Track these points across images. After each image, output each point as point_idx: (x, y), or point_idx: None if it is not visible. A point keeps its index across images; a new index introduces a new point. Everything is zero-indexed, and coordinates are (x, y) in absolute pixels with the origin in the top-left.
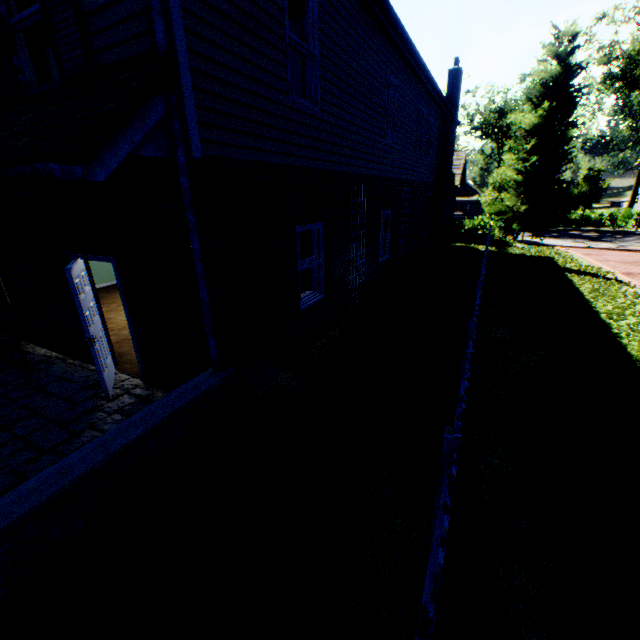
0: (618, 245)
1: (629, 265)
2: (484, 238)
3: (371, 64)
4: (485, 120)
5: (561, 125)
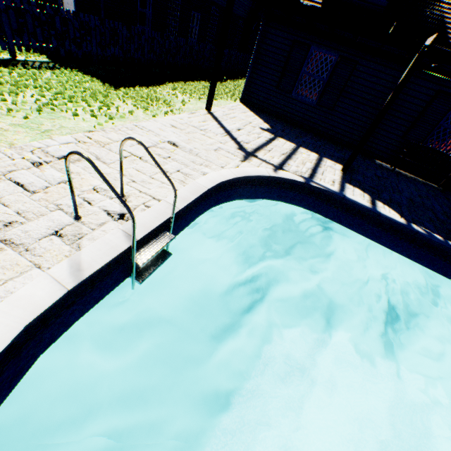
0: None
1: None
2: None
3: None
4: None
5: None
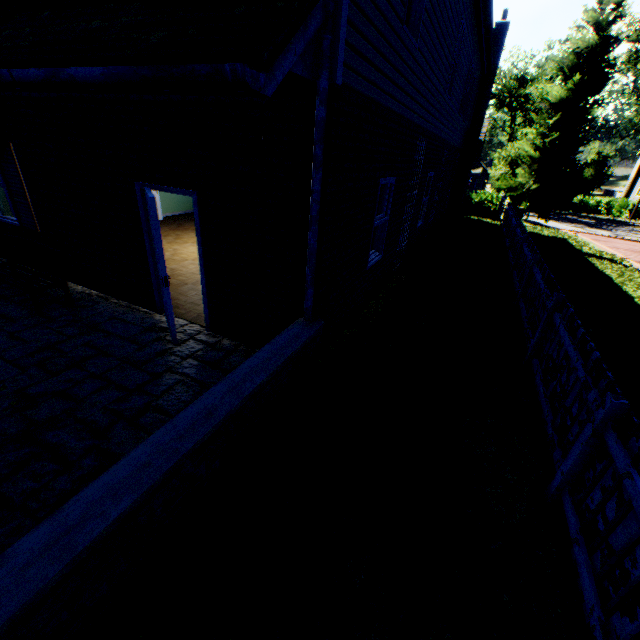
0: (615, 234)
1: (638, 254)
2: (494, 213)
3: (455, 2)
4: (504, 87)
5: (586, 102)
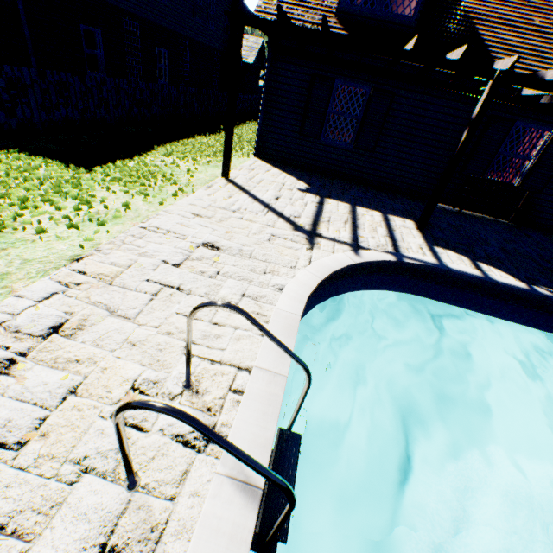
0: None
1: None
2: None
3: None
4: None
5: None
